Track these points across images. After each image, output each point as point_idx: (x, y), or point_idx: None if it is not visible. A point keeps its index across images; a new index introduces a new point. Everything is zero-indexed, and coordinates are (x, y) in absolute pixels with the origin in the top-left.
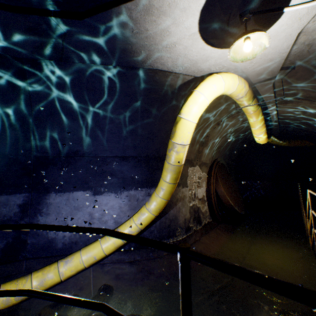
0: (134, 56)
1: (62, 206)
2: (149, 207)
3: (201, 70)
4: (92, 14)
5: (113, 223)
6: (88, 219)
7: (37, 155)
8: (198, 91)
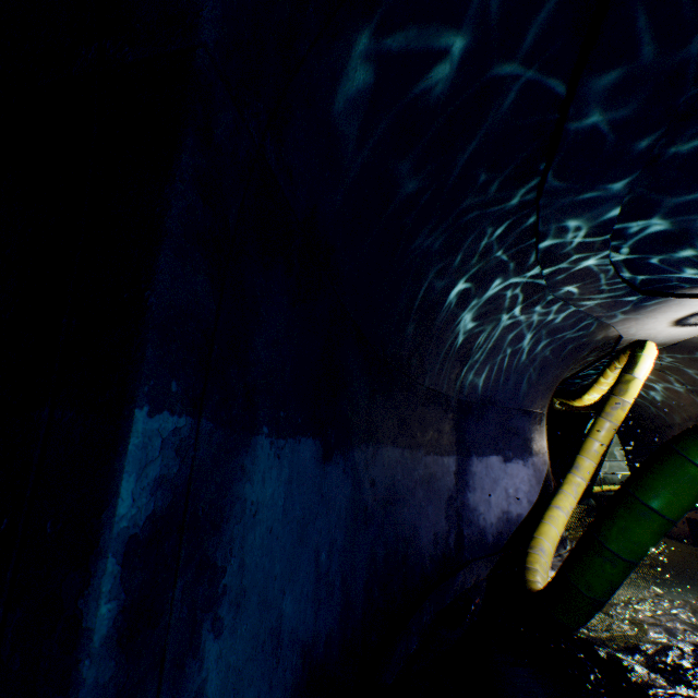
0: (620, 316)
1: (483, 476)
2: (582, 475)
3: (632, 334)
4: (651, 295)
5: (527, 504)
6: (505, 498)
7: (460, 399)
8: (648, 355)
